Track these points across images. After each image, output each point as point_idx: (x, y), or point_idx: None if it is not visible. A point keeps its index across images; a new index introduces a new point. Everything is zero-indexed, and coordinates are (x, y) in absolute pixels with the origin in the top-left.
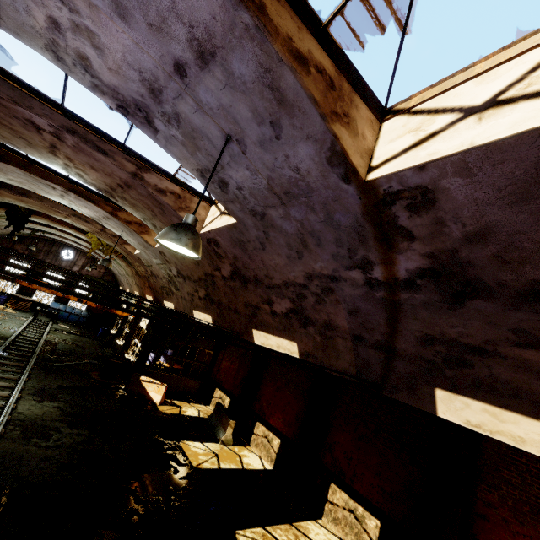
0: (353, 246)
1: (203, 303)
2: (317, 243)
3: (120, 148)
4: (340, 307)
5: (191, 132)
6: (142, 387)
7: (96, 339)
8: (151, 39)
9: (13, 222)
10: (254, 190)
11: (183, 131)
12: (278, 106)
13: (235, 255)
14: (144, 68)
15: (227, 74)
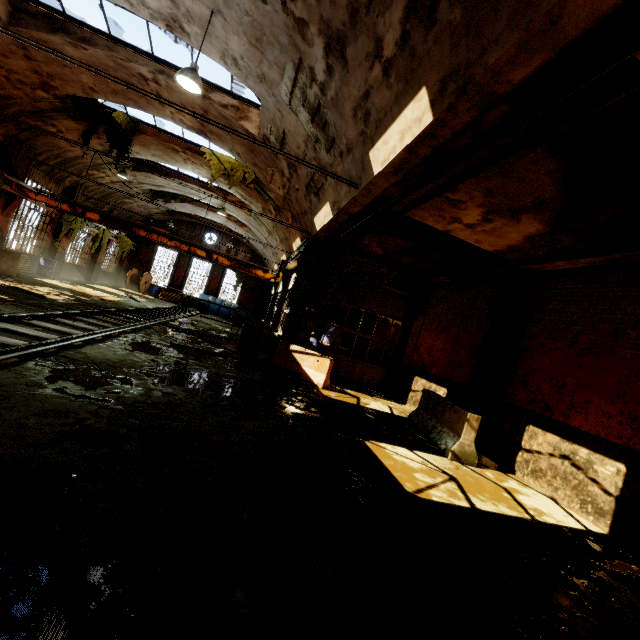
0: None
1: (398, 73)
2: None
3: None
4: None
5: None
6: (293, 362)
7: None
8: None
9: (115, 144)
10: None
11: None
12: None
13: None
14: None
15: None
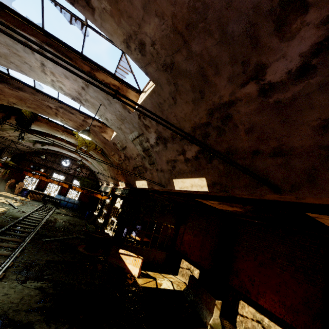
0: None
1: (192, 165)
2: None
3: None
4: None
5: None
6: (120, 260)
7: (84, 219)
8: None
9: (20, 126)
10: None
11: None
12: None
13: None
14: None
15: None
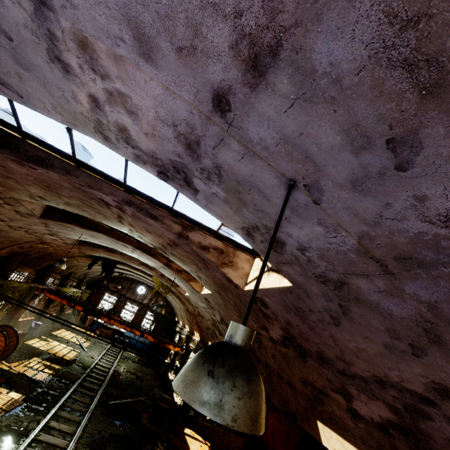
0: None
1: None
2: None
3: (168, 211)
4: None
5: (236, 186)
6: (185, 443)
7: (153, 369)
8: (182, 73)
9: (105, 270)
10: (328, 251)
11: (225, 186)
12: (421, 101)
13: (289, 320)
14: (178, 119)
15: (300, 77)
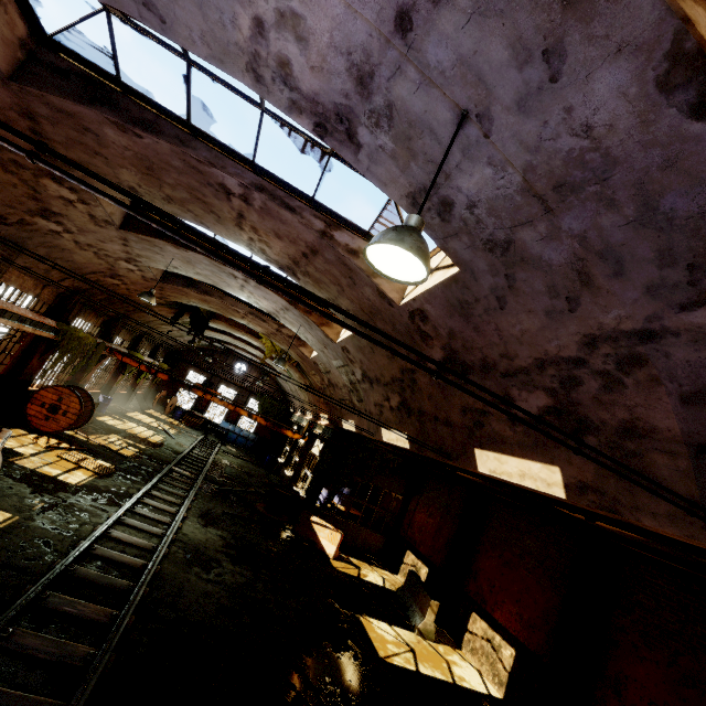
0: (703, 257)
1: (396, 415)
2: (614, 271)
3: (308, 203)
4: (660, 392)
5: (407, 130)
6: (312, 531)
7: (263, 467)
8: None
9: (195, 326)
10: (496, 201)
11: (395, 132)
12: (563, 12)
13: (452, 329)
14: (354, 46)
15: None
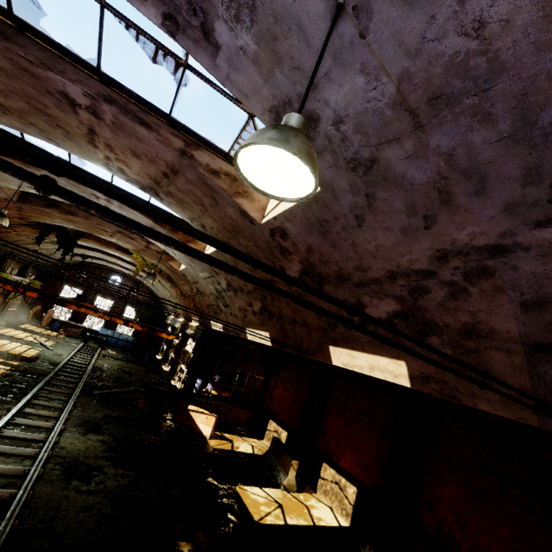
0: None
1: (259, 318)
2: (476, 189)
3: (165, 120)
4: (502, 299)
5: (272, 26)
6: (190, 418)
7: (142, 365)
8: None
9: (63, 245)
10: (365, 115)
11: (258, 29)
12: None
13: (310, 245)
14: None
15: None
